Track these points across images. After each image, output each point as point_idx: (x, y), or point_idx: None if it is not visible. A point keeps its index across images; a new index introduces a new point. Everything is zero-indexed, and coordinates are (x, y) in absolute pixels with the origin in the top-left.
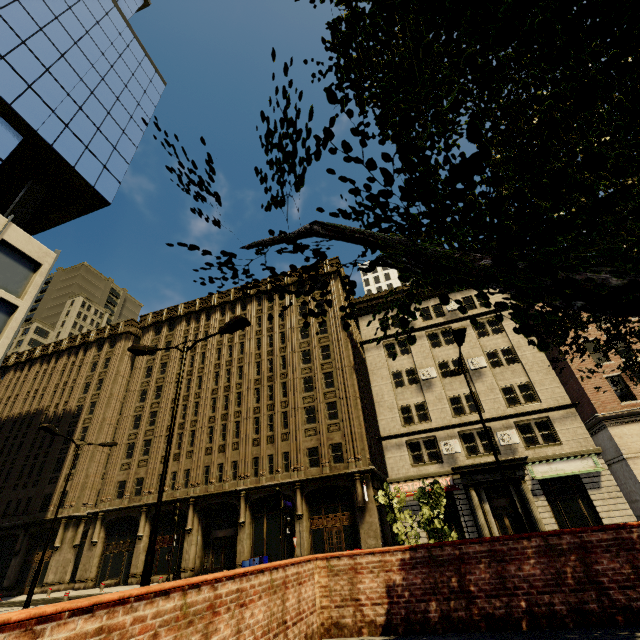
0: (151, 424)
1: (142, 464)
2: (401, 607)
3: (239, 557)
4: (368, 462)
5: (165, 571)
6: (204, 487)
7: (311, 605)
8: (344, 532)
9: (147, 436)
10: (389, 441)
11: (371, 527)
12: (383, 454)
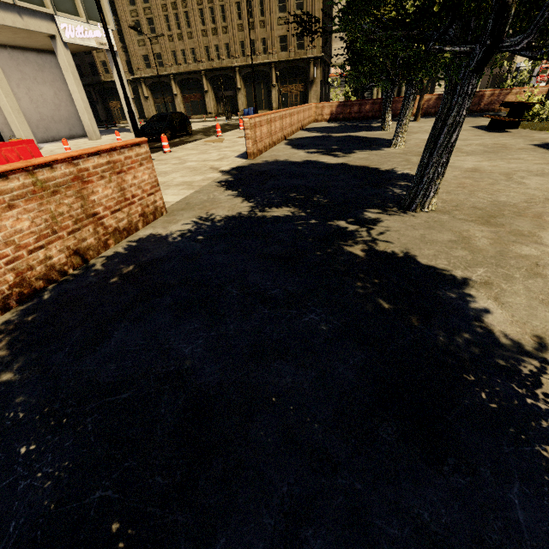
0: (145, 1)
1: (154, 42)
2: (333, 116)
3: (240, 107)
4: (320, 50)
5: (198, 114)
6: (208, 63)
7: (311, 115)
8: (299, 95)
9: (147, 15)
10: (337, 35)
11: (315, 93)
12: (329, 38)
